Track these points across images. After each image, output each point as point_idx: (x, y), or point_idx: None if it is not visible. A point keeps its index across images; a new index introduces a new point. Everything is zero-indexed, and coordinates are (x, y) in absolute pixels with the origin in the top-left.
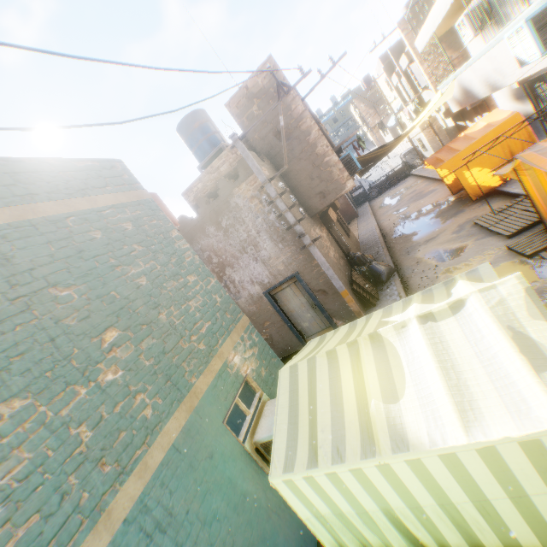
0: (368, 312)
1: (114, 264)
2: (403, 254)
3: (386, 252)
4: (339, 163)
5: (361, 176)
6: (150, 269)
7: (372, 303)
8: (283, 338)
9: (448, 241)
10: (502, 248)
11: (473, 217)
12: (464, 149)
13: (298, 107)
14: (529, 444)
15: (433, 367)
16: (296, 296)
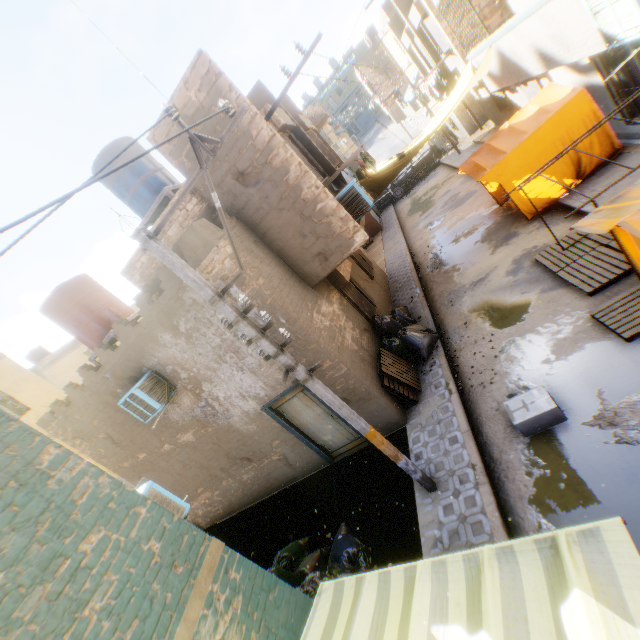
0: (409, 413)
1: None
2: (446, 304)
3: (423, 300)
4: (339, 210)
5: (376, 197)
6: None
7: (412, 400)
8: (301, 456)
9: (503, 288)
10: (584, 313)
11: (532, 248)
12: (512, 150)
13: (262, 131)
14: None
15: None
16: (307, 406)
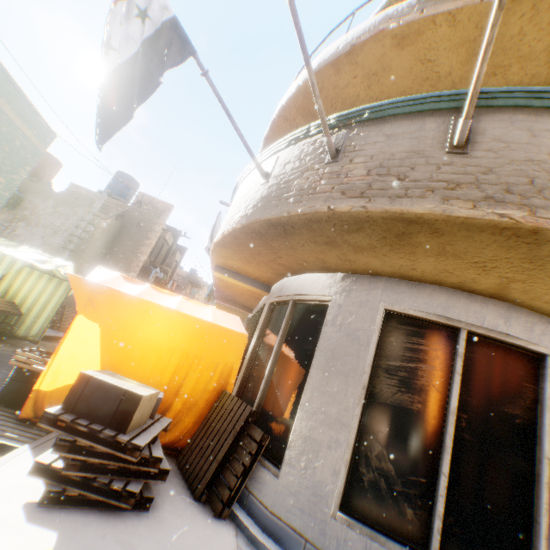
0: None
1: None
2: None
3: None
4: (141, 262)
5: None
6: None
7: (54, 326)
8: None
9: None
10: None
11: None
12: None
13: (158, 228)
14: (5, 256)
15: (18, 249)
16: None
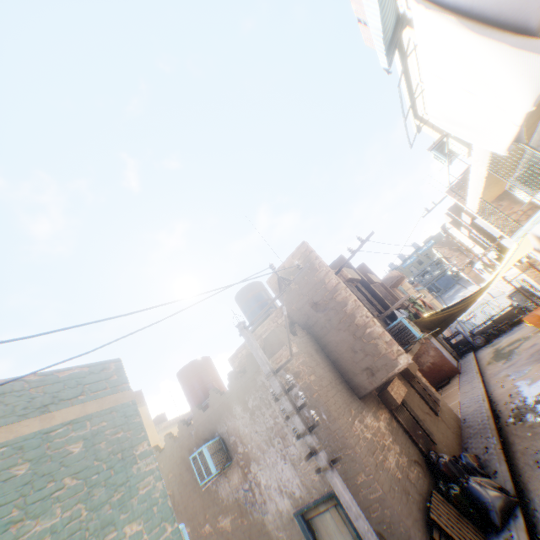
0: None
1: (16, 517)
2: (529, 463)
3: (499, 452)
4: (384, 335)
5: (435, 336)
6: (69, 518)
7: None
8: None
9: None
10: None
11: None
12: None
13: (332, 280)
14: None
15: None
16: (339, 529)
